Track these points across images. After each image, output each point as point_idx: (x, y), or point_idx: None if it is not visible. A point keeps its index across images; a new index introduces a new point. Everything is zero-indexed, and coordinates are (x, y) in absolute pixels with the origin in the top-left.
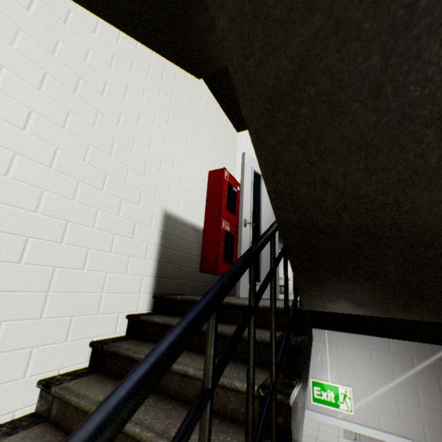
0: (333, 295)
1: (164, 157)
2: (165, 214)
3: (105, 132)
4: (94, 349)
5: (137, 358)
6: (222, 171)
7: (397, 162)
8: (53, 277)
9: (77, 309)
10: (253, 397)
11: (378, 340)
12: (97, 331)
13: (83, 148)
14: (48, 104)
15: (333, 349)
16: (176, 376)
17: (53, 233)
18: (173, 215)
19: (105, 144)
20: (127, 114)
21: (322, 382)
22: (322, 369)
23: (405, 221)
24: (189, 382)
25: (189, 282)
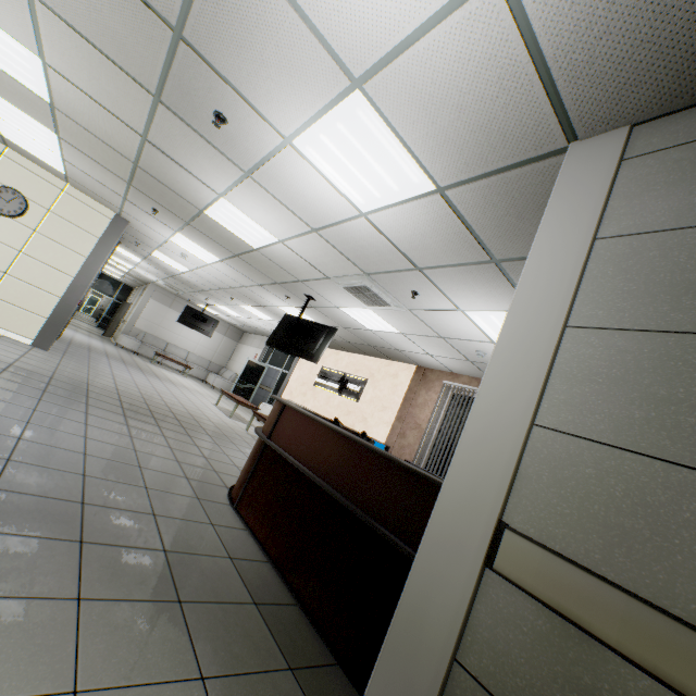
0: None
1: None
2: None
3: None
4: None
5: None
6: None
7: None
8: None
9: None
10: None
11: None
12: None
13: None
14: None
15: None
16: None
17: None
18: None
19: None
20: None
21: None
22: None
23: None
24: None
25: None
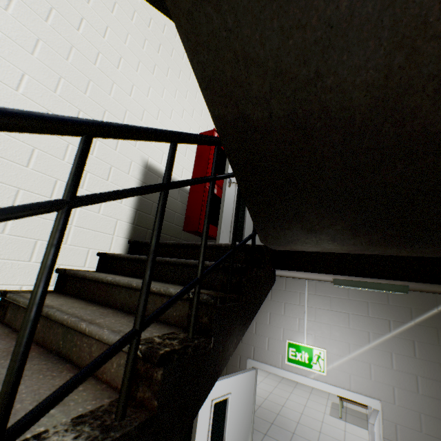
0: (284, 220)
1: (148, 108)
2: (146, 165)
3: (80, 68)
4: (59, 275)
5: (92, 277)
6: (212, 133)
7: (310, 14)
8: (17, 198)
9: (43, 234)
10: (152, 263)
11: (357, 305)
12: (64, 260)
13: (54, 80)
14: (16, 27)
15: (312, 313)
16: (123, 290)
17: (18, 156)
18: (155, 168)
19: (79, 81)
20: (106, 56)
21: (297, 344)
22: (299, 332)
23: (332, 102)
24: (133, 295)
25: (170, 238)
